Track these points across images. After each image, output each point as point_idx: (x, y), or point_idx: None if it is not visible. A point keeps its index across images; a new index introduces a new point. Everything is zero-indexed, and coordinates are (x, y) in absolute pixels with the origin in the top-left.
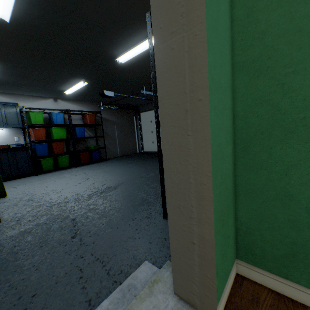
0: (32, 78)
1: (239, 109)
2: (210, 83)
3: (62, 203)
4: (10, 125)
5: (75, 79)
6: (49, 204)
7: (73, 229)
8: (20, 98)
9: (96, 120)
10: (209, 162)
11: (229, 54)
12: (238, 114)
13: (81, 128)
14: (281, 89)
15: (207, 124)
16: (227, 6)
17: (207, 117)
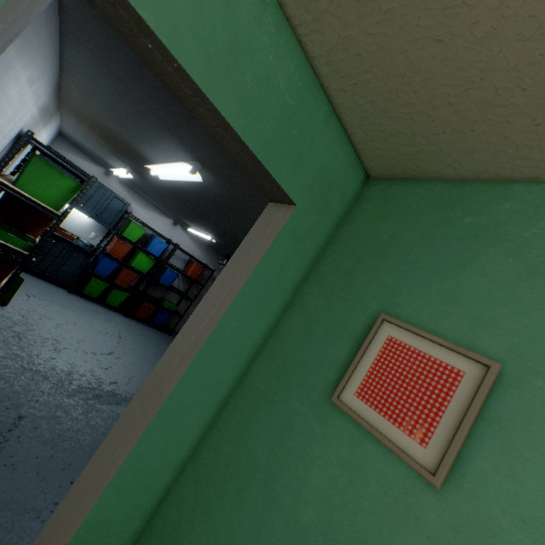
0: (162, 199)
1: (172, 492)
2: (124, 469)
3: (41, 374)
4: (101, 219)
5: (205, 229)
6: (27, 363)
7: (4, 434)
8: (139, 199)
9: (203, 275)
10: (74, 532)
11: (194, 438)
12: (169, 495)
13: (173, 274)
14: (191, 512)
15: (96, 499)
16: (215, 402)
17: (100, 495)
